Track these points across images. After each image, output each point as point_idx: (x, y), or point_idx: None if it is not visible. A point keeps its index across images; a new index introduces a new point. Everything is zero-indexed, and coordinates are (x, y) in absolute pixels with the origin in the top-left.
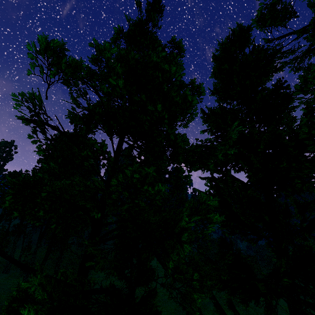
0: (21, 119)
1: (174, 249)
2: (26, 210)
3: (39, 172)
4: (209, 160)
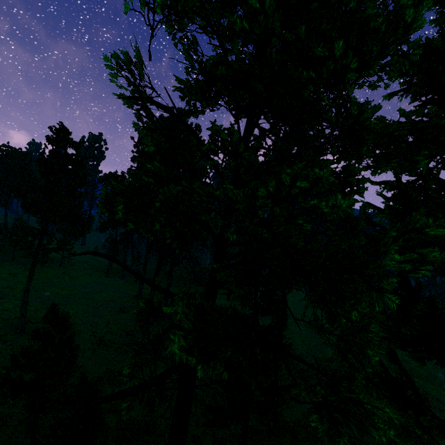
0: (123, 99)
1: (363, 298)
2: (140, 223)
3: (136, 173)
4: (420, 151)
